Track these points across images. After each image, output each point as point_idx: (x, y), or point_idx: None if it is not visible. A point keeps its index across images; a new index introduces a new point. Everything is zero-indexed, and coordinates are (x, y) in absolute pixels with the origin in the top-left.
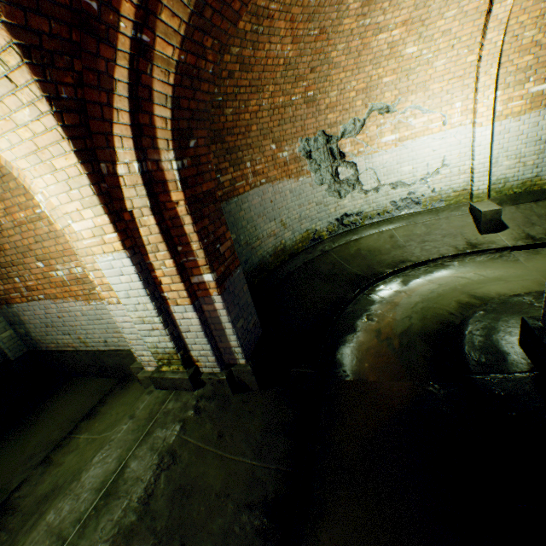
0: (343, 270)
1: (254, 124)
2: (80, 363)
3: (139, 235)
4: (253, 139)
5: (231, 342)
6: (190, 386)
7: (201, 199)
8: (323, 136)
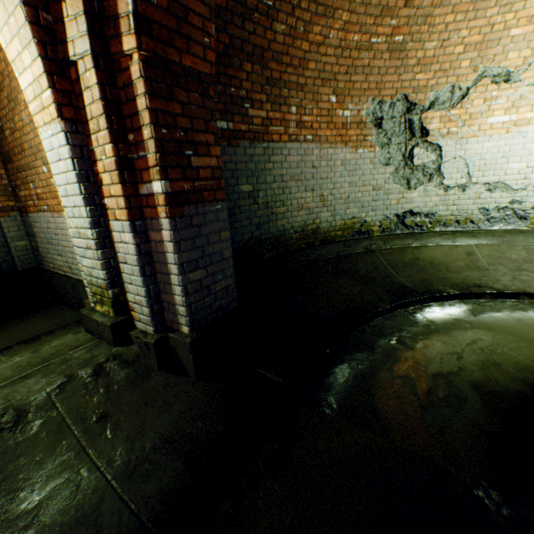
0: (386, 276)
1: (313, 61)
2: (65, 289)
3: (83, 104)
4: (308, 80)
5: (176, 296)
6: (111, 337)
7: (177, 74)
8: (404, 102)
